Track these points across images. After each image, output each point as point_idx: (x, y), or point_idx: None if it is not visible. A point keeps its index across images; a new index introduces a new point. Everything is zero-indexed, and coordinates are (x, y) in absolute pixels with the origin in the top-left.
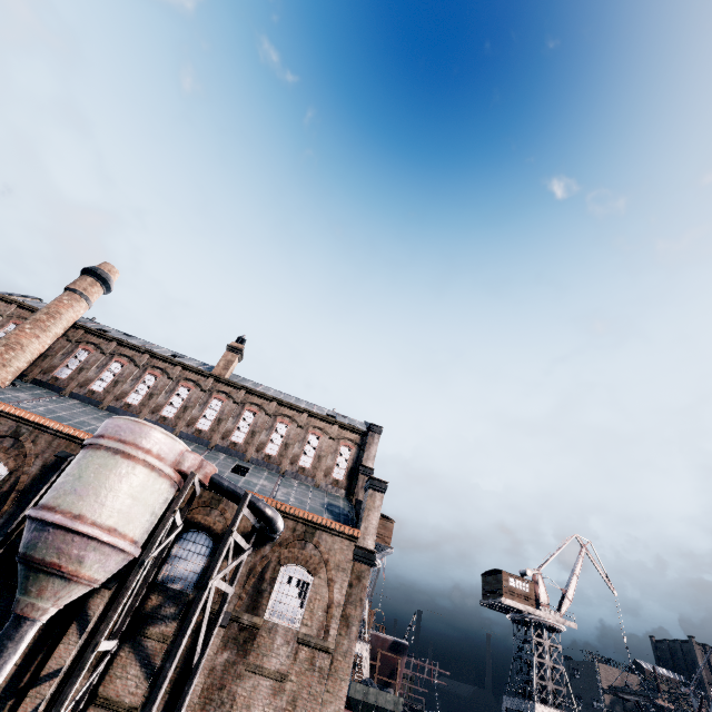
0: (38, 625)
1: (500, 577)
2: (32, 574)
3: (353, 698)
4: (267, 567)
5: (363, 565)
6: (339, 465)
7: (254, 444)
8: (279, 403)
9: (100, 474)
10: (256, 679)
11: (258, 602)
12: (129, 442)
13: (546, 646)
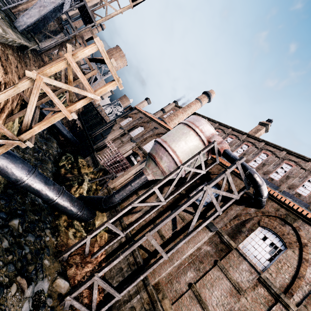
0: (146, 179)
1: None
2: (148, 158)
3: None
4: (248, 221)
5: None
6: None
7: (262, 169)
8: (288, 152)
9: (177, 130)
10: (221, 274)
11: (236, 235)
12: (191, 122)
13: None
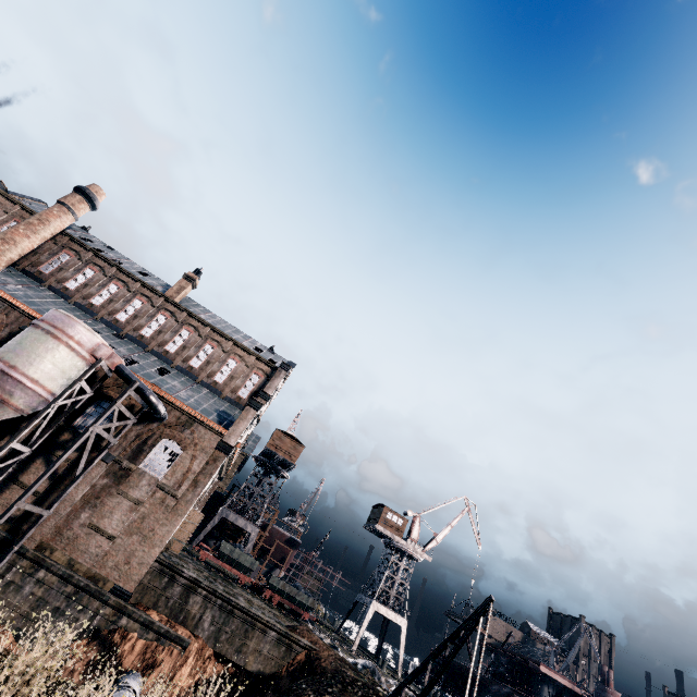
0: None
1: (381, 510)
2: None
3: (222, 551)
4: (151, 437)
5: (221, 453)
6: (247, 387)
7: (182, 356)
8: (212, 329)
9: (34, 344)
10: (121, 499)
11: (138, 456)
12: (59, 328)
13: (401, 567)
